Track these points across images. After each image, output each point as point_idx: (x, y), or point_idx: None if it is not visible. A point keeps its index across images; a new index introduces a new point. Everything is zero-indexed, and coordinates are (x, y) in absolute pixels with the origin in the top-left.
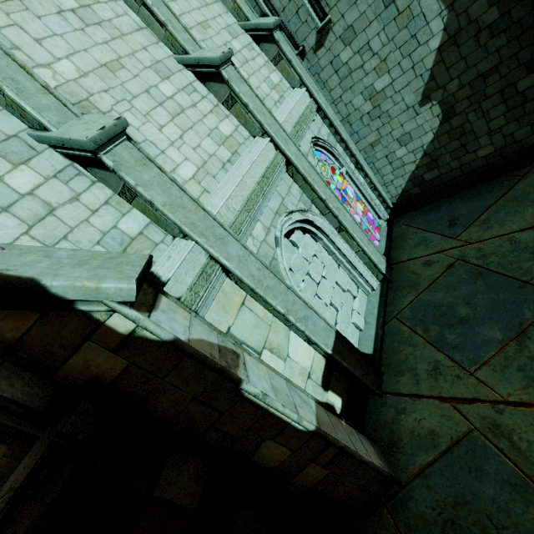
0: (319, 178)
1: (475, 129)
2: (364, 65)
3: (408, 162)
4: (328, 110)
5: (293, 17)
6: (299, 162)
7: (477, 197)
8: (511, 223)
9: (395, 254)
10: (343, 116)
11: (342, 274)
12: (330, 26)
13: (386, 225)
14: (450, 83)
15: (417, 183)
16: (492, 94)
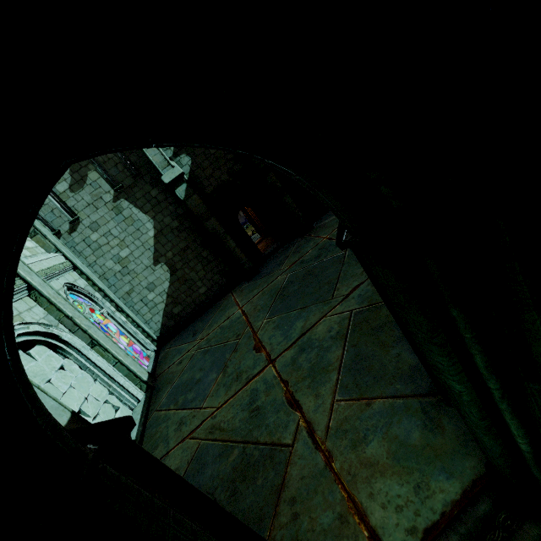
0: (68, 303)
1: (192, 277)
2: (109, 243)
3: (159, 302)
4: (85, 269)
5: (49, 213)
6: (43, 288)
7: (207, 316)
8: (221, 320)
9: (159, 369)
10: (100, 274)
11: (99, 387)
12: (80, 220)
13: (154, 354)
14: (167, 253)
15: (170, 317)
16: (192, 259)
